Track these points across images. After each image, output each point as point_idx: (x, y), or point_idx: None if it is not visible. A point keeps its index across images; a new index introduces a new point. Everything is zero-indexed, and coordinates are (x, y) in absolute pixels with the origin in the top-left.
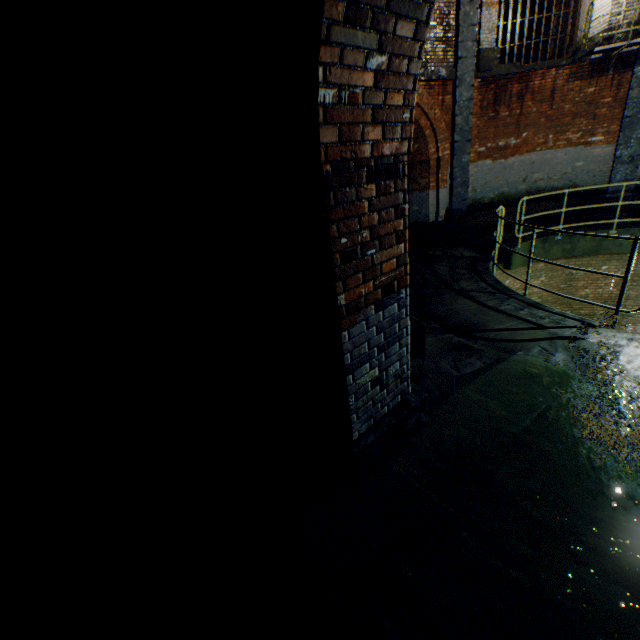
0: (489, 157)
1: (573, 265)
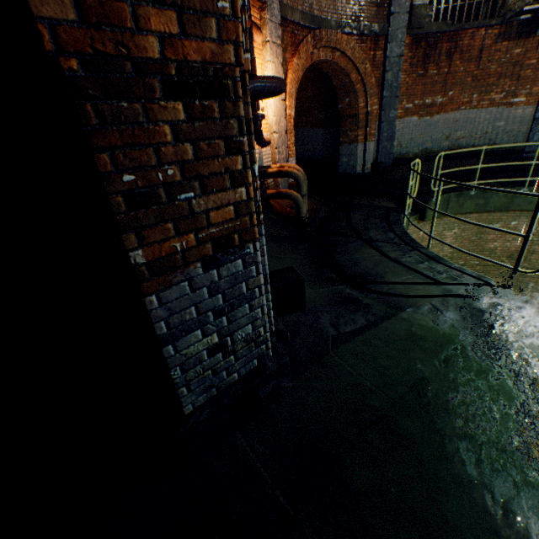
0: (416, 114)
1: (485, 219)
